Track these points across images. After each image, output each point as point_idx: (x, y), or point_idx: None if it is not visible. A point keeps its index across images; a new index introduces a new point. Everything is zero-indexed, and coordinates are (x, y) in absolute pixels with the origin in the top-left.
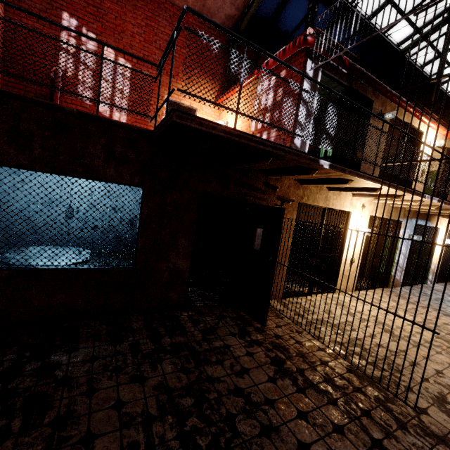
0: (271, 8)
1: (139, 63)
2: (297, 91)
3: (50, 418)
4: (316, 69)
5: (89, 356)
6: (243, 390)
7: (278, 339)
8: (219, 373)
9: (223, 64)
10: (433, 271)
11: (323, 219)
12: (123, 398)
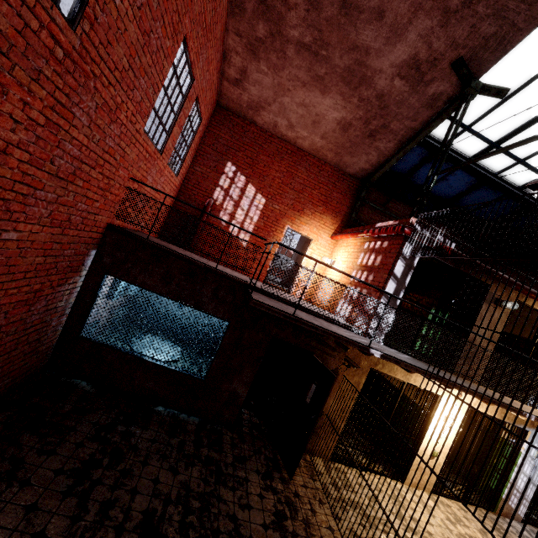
0: (406, 167)
1: (272, 199)
2: (389, 267)
3: (121, 467)
4: (415, 251)
5: (152, 437)
6: (238, 520)
7: (295, 498)
8: (228, 497)
9: (349, 204)
10: None
11: (400, 393)
12: (160, 478)
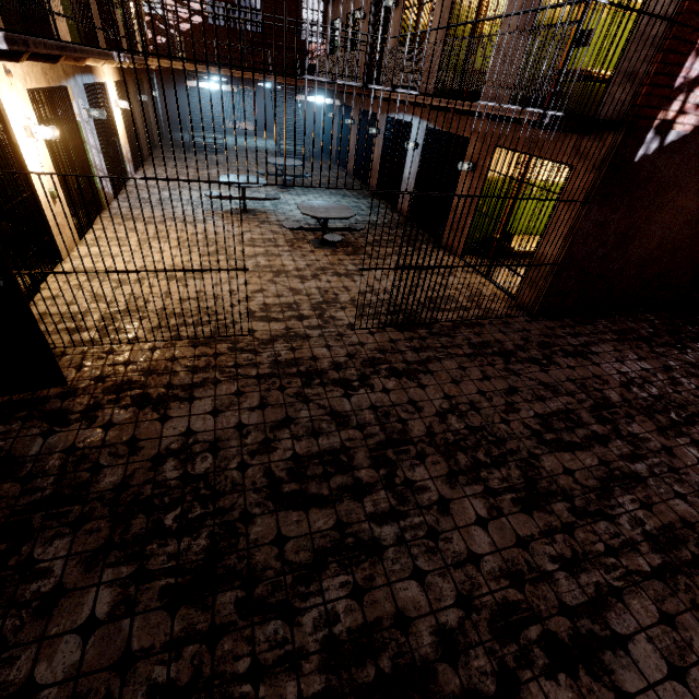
0: None
1: None
2: None
3: None
4: None
5: None
6: (160, 454)
7: (107, 381)
8: (117, 474)
9: None
10: (127, 157)
11: None
12: (79, 622)
